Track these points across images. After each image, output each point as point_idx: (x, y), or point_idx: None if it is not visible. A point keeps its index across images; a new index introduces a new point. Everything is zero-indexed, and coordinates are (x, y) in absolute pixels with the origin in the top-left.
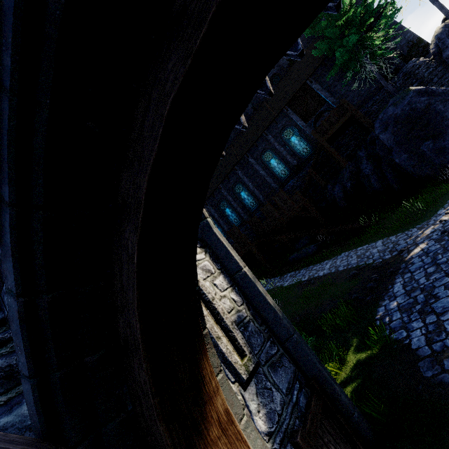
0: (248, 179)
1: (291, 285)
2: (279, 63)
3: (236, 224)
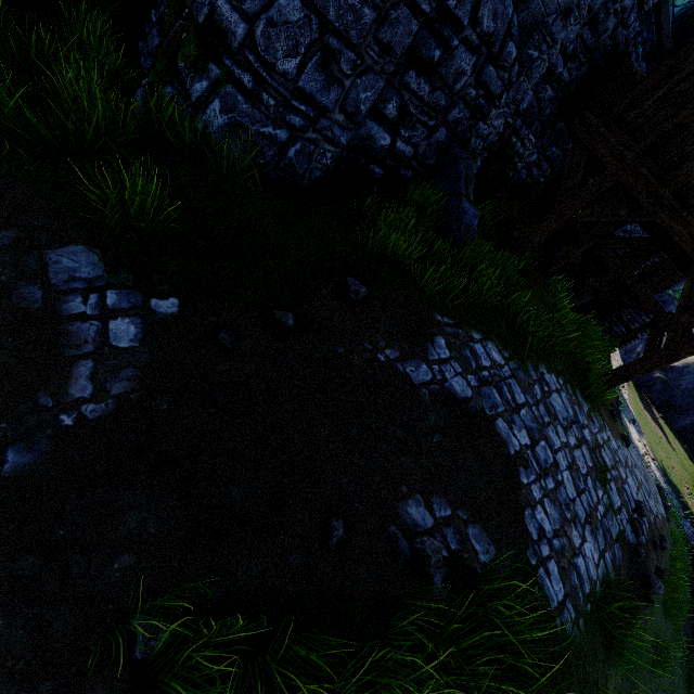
0: None
1: None
2: None
3: None
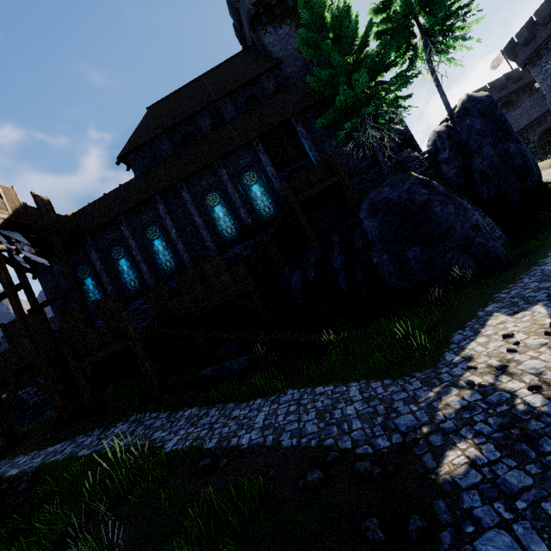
0: (173, 222)
1: (179, 453)
2: (262, 84)
3: (131, 288)
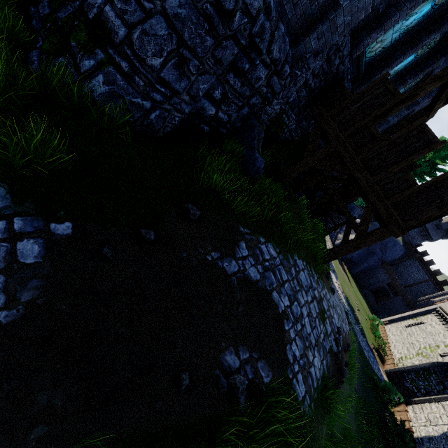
0: None
1: None
2: None
3: None
